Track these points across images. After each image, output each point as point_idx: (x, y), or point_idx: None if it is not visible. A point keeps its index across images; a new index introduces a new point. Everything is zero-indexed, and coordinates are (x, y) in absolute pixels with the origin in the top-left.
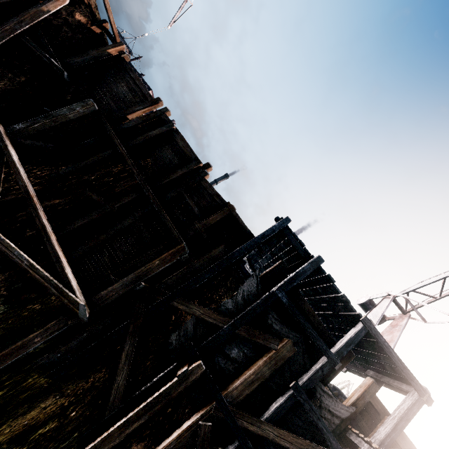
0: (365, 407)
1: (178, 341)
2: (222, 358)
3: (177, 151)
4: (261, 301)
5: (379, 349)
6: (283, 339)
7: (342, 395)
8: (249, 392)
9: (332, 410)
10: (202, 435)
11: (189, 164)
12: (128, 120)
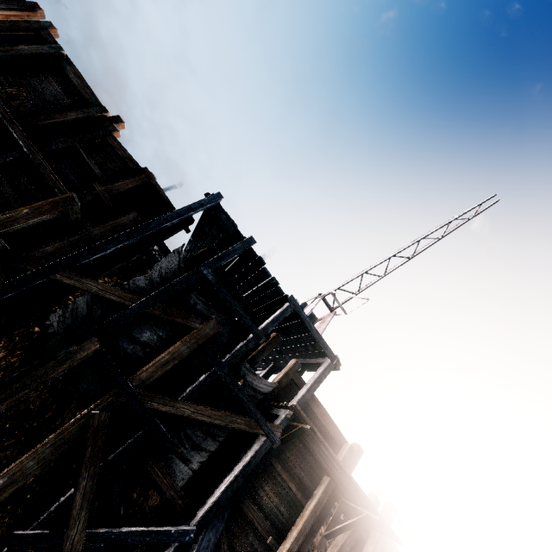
0: (289, 385)
1: (62, 323)
2: (128, 342)
3: (69, 90)
4: (182, 278)
5: (303, 330)
6: (207, 320)
7: None
8: (162, 373)
9: (256, 387)
10: (96, 425)
11: (88, 108)
12: None
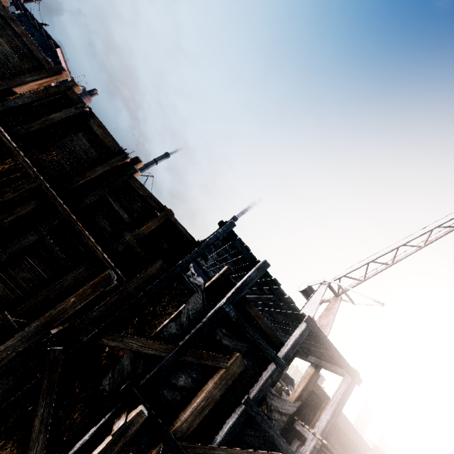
0: (309, 396)
1: (112, 384)
2: (167, 390)
3: (95, 141)
4: (208, 319)
5: (319, 342)
6: (232, 354)
7: (287, 377)
8: (200, 421)
9: (281, 409)
10: None
11: (112, 159)
12: (18, 93)
